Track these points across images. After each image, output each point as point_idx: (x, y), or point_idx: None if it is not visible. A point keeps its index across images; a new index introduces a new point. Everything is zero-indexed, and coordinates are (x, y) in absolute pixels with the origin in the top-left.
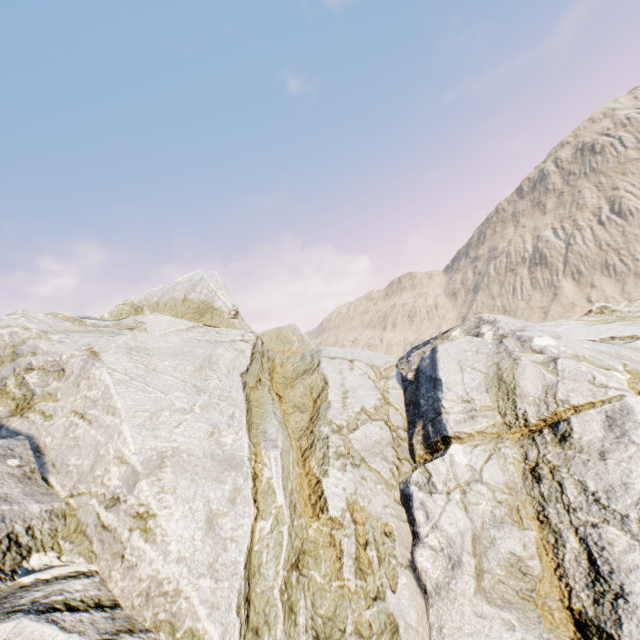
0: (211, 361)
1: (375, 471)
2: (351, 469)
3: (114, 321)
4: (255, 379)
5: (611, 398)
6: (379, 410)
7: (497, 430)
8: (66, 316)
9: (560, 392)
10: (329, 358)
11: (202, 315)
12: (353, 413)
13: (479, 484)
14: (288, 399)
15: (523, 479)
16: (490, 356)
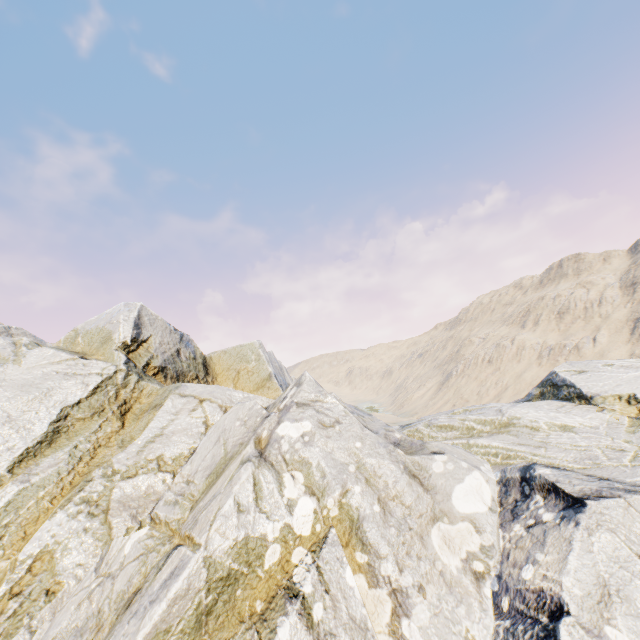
0: (49, 393)
1: (108, 526)
2: (83, 518)
3: (29, 350)
4: (93, 410)
5: (197, 544)
6: (178, 461)
7: (176, 528)
8: (21, 342)
9: (206, 509)
10: (180, 395)
11: (103, 345)
12: (143, 460)
13: (111, 582)
14: (126, 431)
15: (129, 598)
16: (247, 432)
